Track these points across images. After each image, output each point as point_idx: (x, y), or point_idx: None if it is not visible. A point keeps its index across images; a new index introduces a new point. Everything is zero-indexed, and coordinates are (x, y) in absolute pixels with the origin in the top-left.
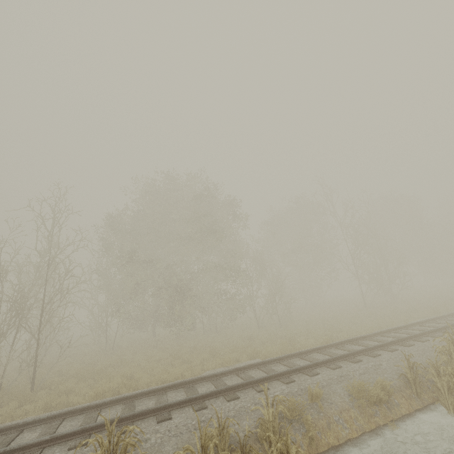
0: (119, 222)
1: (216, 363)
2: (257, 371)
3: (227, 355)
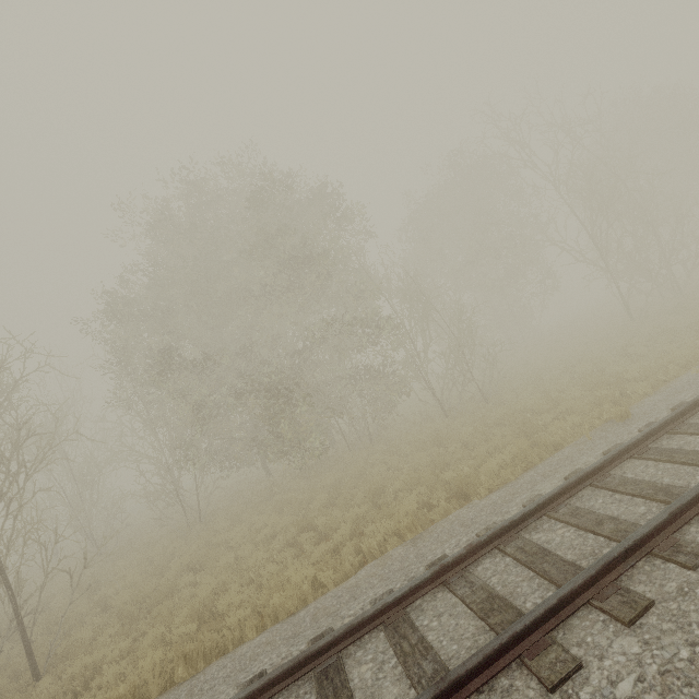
0: (125, 300)
1: (383, 531)
2: (496, 559)
3: (403, 506)
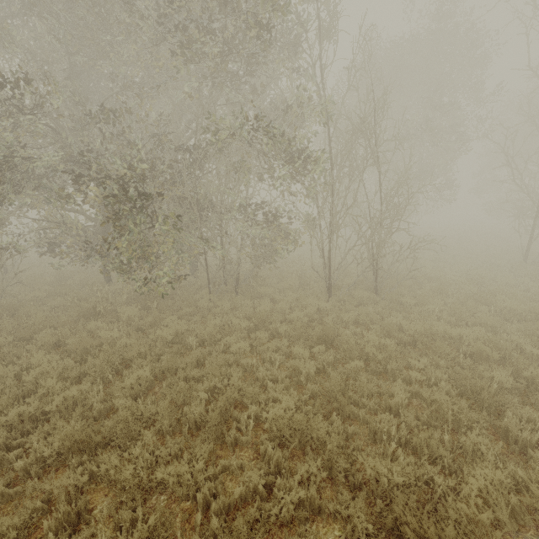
0: None
1: None
2: None
3: None
